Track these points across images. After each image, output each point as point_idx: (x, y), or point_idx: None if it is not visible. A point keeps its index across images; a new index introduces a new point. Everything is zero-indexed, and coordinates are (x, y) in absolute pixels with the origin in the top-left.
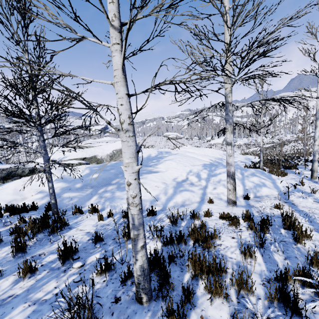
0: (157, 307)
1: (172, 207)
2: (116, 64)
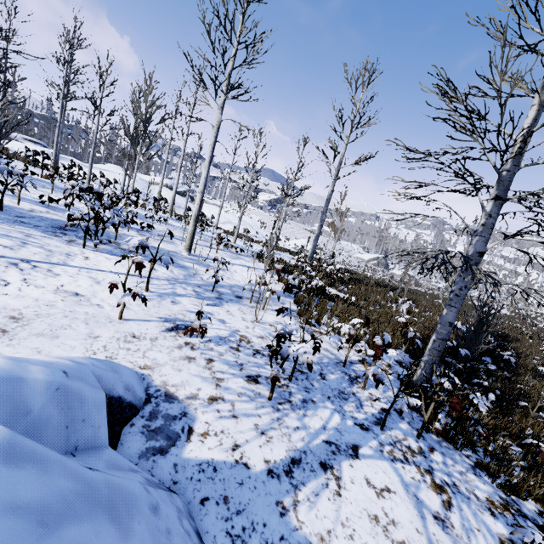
0: None
1: None
2: None
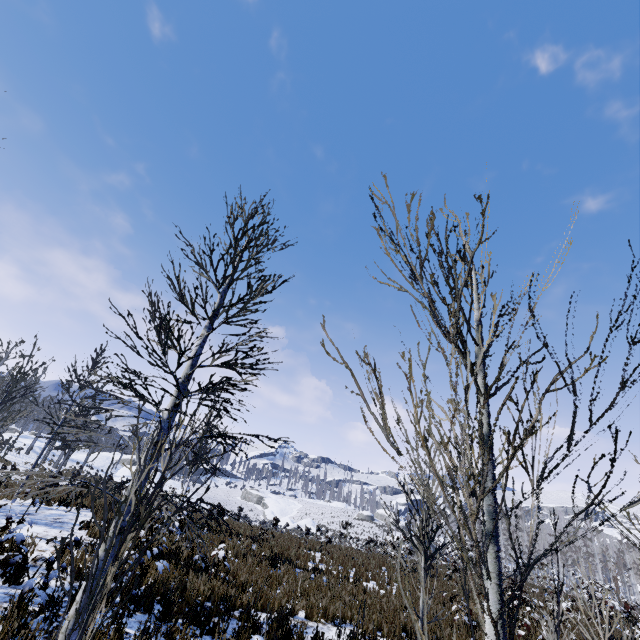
0: None
1: None
2: None
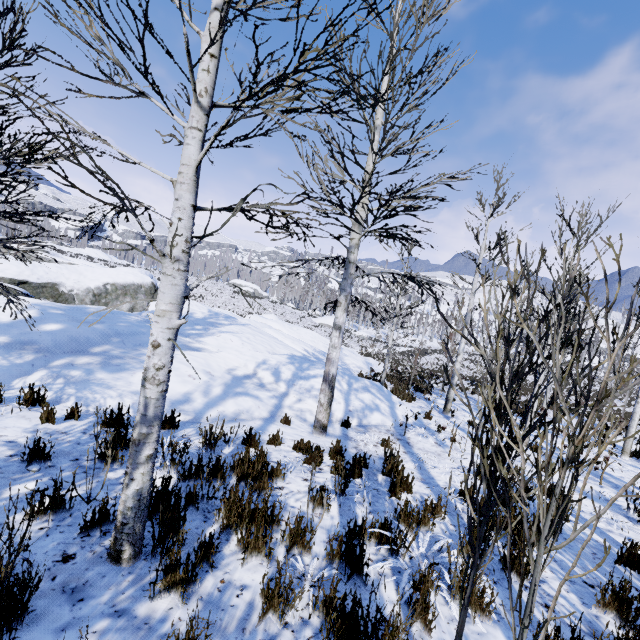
0: (148, 569)
1: (213, 420)
2: (189, 157)
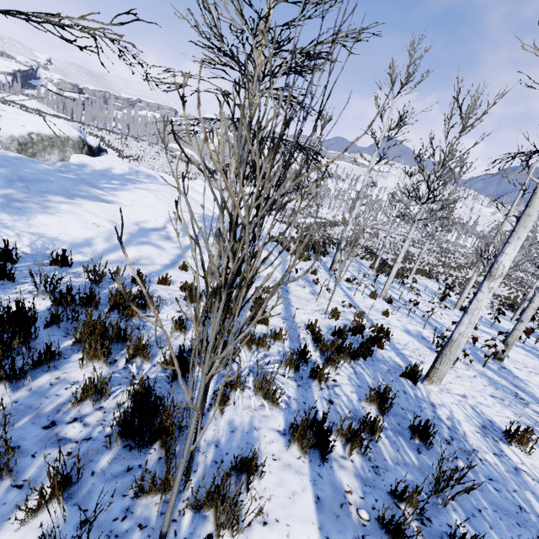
0: None
1: (112, 262)
2: None
